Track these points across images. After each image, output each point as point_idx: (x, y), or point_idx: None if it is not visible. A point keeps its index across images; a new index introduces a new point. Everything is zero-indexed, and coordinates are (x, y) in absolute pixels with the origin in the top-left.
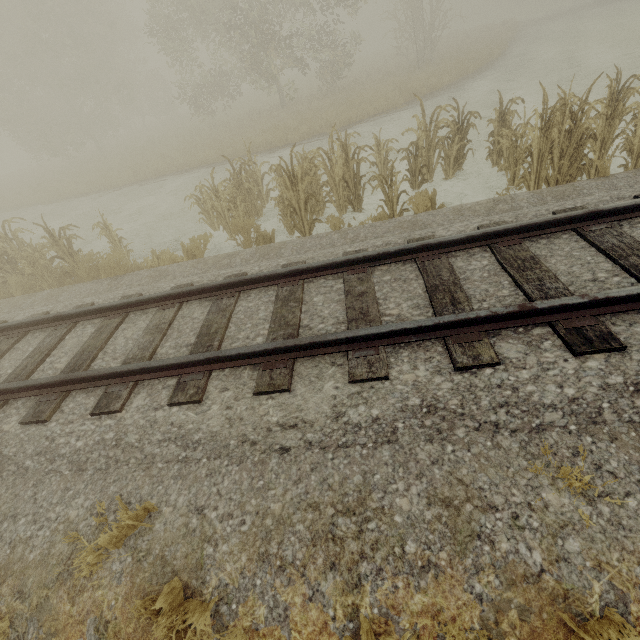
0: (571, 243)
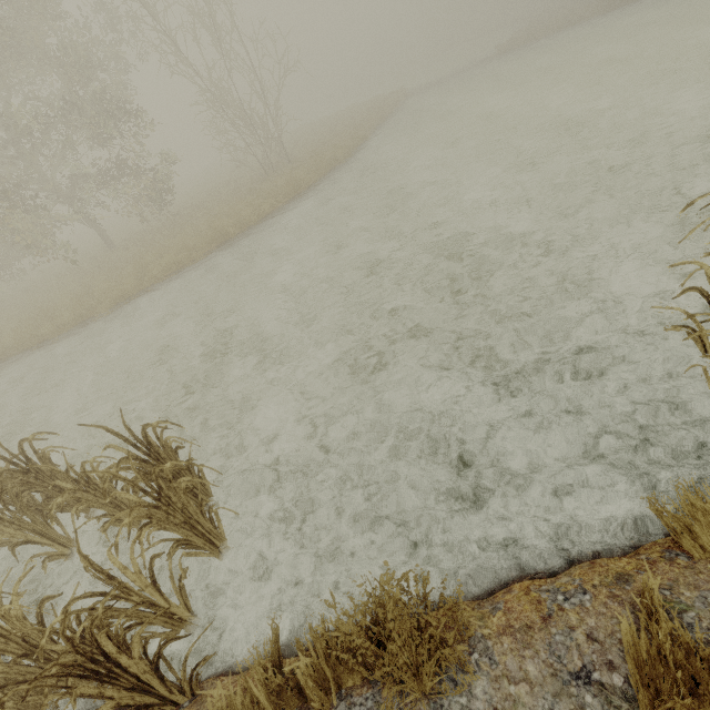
0: None
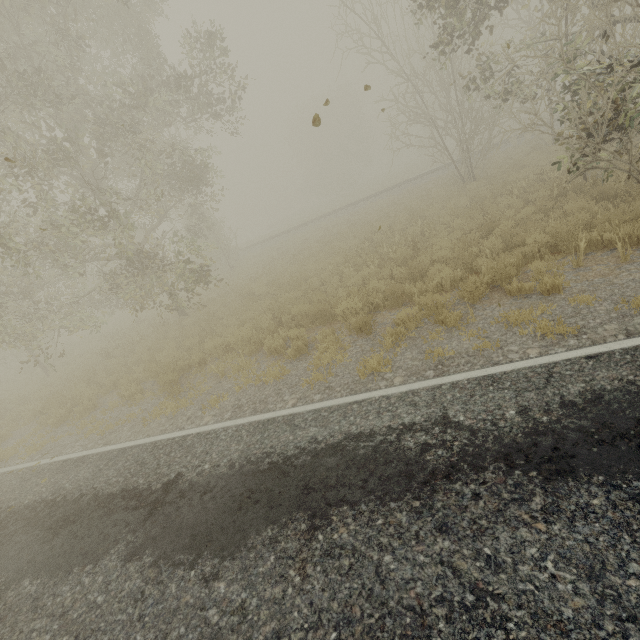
0: None
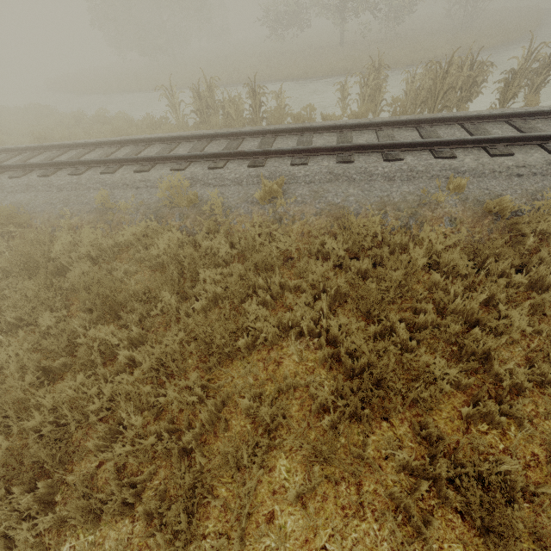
0: None
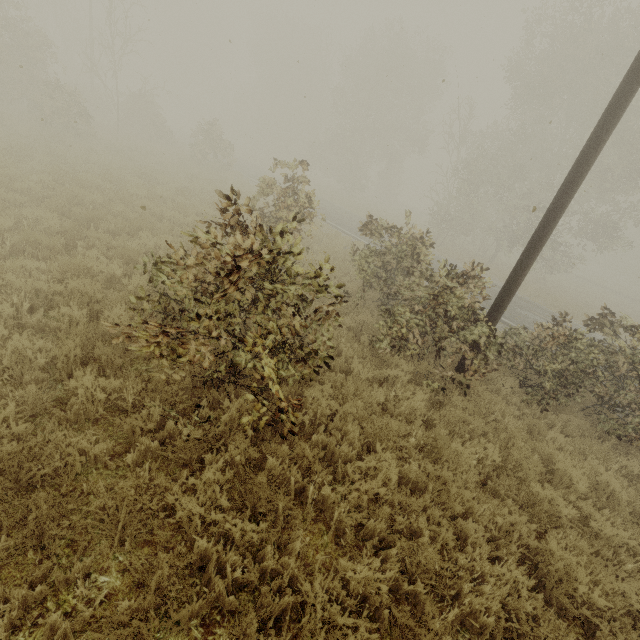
0: None
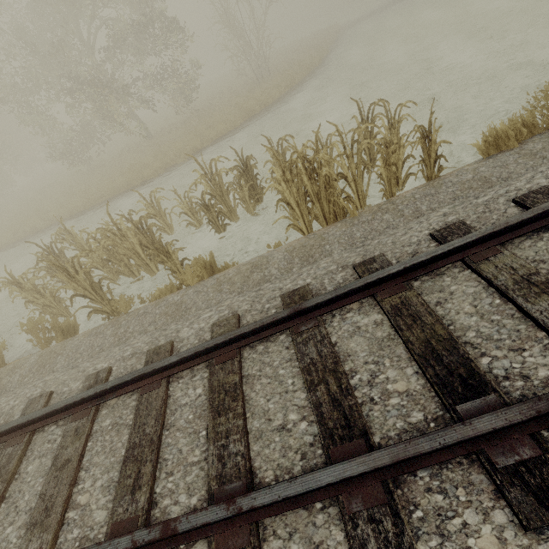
0: (282, 351)
